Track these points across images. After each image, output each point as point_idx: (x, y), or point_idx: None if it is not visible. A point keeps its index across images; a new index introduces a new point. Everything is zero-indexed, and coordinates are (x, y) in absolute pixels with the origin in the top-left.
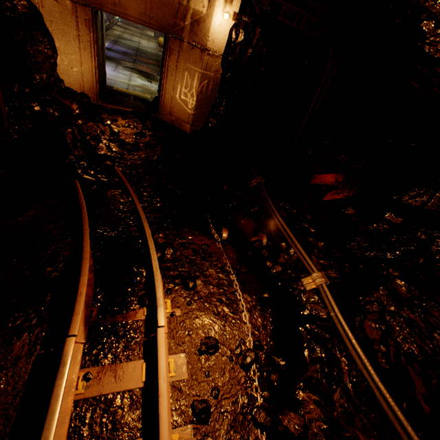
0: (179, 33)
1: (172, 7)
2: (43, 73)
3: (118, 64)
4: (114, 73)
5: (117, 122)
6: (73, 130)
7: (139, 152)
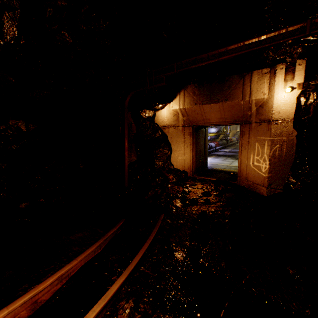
0: (248, 119)
1: (238, 106)
2: (161, 161)
3: (228, 157)
4: (221, 161)
5: (195, 185)
6: (159, 189)
7: (192, 206)
